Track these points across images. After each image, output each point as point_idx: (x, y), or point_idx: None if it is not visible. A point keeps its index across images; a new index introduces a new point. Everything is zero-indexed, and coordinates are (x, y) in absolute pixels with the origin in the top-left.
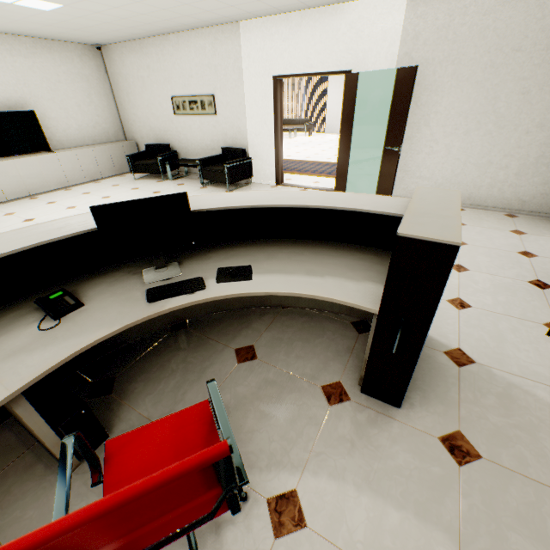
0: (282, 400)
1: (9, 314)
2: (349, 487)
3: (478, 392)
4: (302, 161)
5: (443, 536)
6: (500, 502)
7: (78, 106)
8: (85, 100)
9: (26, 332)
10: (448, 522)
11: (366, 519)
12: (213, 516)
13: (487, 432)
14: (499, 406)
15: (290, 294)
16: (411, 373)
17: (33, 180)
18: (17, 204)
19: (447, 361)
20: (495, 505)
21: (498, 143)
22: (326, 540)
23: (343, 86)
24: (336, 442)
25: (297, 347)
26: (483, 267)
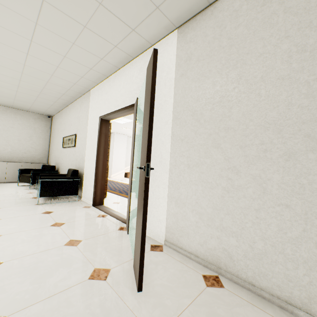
0: None
1: None
2: None
3: None
4: None
5: None
6: None
7: (19, 140)
8: (27, 138)
9: None
10: None
11: None
12: None
13: None
14: None
15: None
16: None
17: None
18: None
19: None
20: None
21: None
22: None
23: None
24: None
25: None
26: None
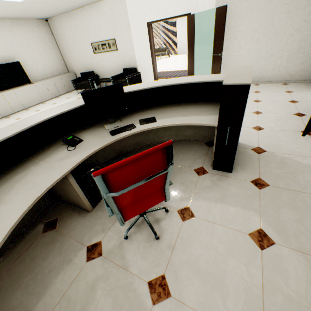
0: (176, 176)
1: (51, 148)
2: (211, 202)
3: (268, 162)
4: (167, 72)
5: (253, 213)
6: (278, 199)
7: (41, 56)
8: (44, 52)
9: (63, 152)
10: (255, 208)
11: (220, 211)
12: (167, 170)
13: (272, 176)
14: (278, 166)
15: (176, 125)
16: (235, 153)
17: (25, 100)
18: (20, 114)
19: (253, 152)
20: (275, 200)
21: (275, 43)
22: (204, 220)
23: (185, 24)
24: (204, 188)
25: (180, 156)
26: (270, 111)
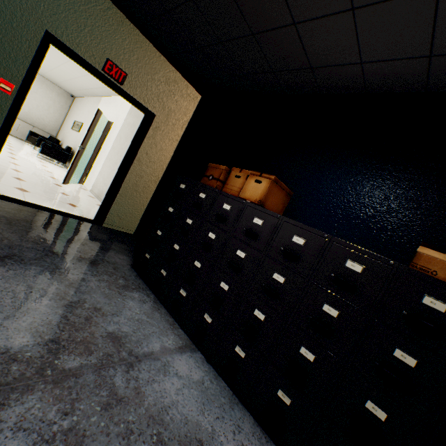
0: None
1: None
2: None
3: None
4: None
5: None
6: None
7: (38, 106)
8: (45, 107)
9: None
10: None
11: None
12: None
13: None
14: None
15: None
16: None
17: None
18: None
19: None
20: None
21: None
22: None
23: None
24: None
25: None
26: None
